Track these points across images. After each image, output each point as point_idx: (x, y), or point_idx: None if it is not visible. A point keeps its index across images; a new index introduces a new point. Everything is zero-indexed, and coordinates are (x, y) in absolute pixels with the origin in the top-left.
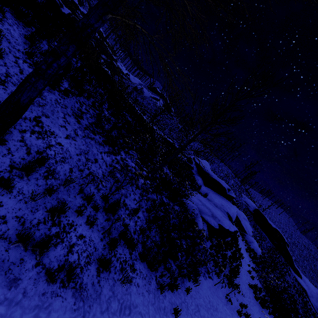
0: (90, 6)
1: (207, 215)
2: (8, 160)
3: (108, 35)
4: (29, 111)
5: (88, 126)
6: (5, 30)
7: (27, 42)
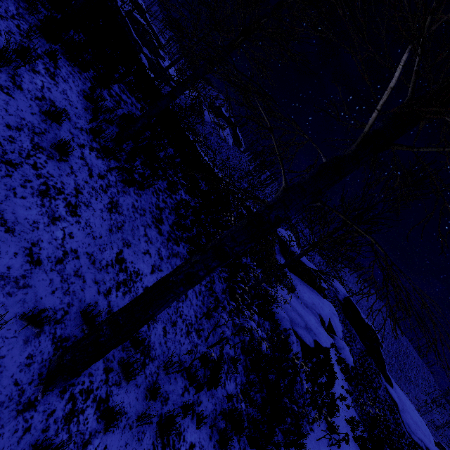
0: (288, 183)
1: (300, 327)
2: (101, 361)
3: (182, 55)
4: (109, 248)
5: (169, 233)
6: (61, 94)
7: (88, 106)
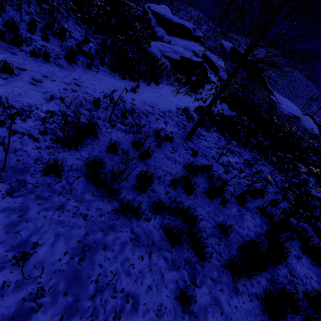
0: None
1: (168, 53)
2: None
3: None
4: None
5: None
6: None
7: None
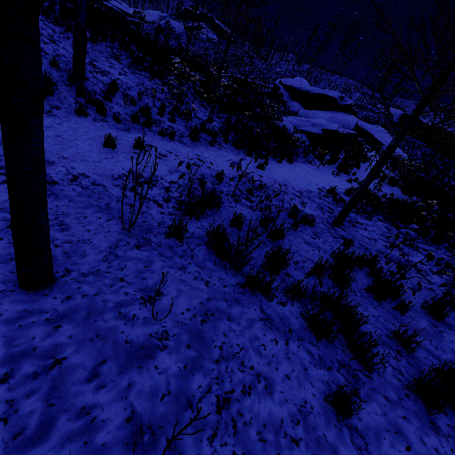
0: None
1: (305, 127)
2: (98, 88)
3: None
4: None
5: (129, 65)
6: None
7: None
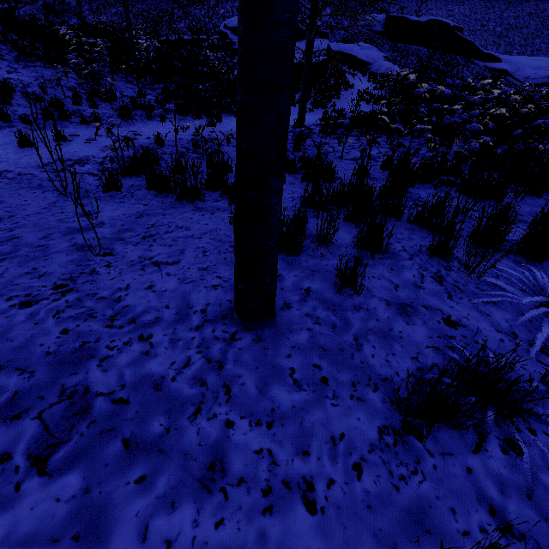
0: None
1: None
2: None
3: None
4: None
5: (17, 60)
6: None
7: None
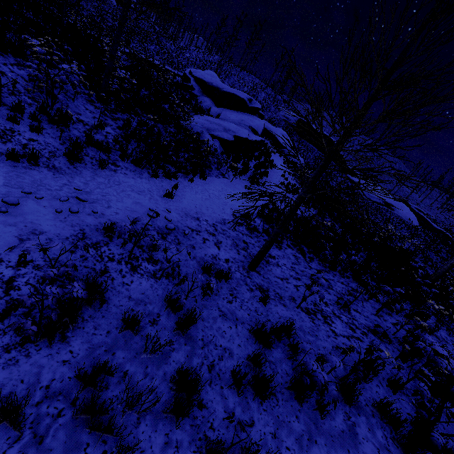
0: None
1: (218, 131)
2: None
3: None
4: None
5: None
6: None
7: None
